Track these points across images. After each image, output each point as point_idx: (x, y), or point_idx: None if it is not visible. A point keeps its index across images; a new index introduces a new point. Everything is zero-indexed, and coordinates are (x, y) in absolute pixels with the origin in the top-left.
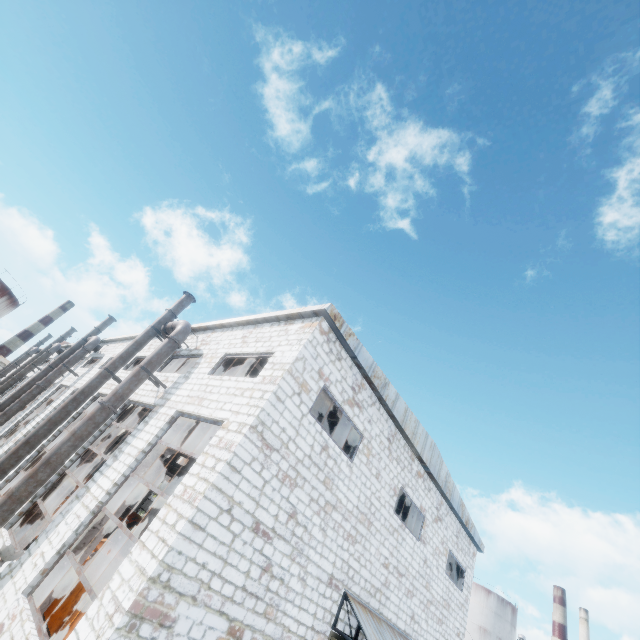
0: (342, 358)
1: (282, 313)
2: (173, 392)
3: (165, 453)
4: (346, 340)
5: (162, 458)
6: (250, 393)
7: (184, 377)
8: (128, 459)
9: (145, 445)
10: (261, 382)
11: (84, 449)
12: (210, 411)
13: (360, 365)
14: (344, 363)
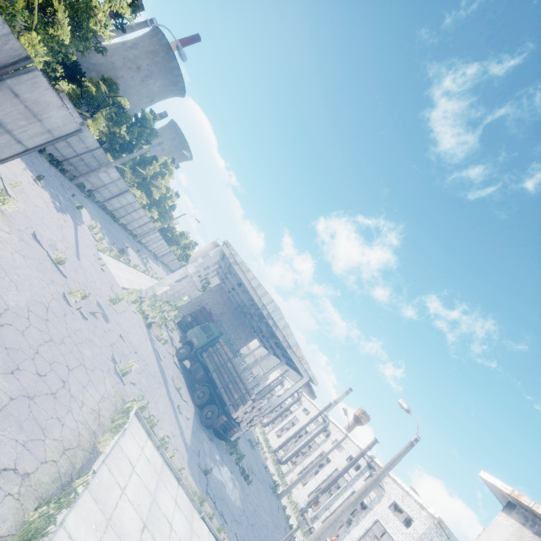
0: (442, 535)
1: (419, 501)
2: (374, 505)
3: (371, 529)
4: (444, 530)
5: (370, 531)
6: (405, 536)
7: (378, 499)
8: (362, 529)
9: (367, 527)
10: (409, 534)
11: (340, 504)
12: (390, 532)
13: (450, 540)
14: (443, 537)
